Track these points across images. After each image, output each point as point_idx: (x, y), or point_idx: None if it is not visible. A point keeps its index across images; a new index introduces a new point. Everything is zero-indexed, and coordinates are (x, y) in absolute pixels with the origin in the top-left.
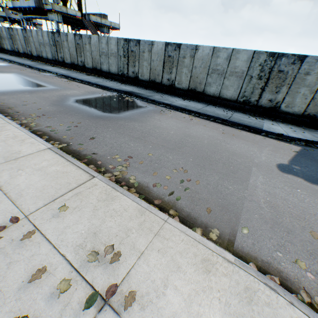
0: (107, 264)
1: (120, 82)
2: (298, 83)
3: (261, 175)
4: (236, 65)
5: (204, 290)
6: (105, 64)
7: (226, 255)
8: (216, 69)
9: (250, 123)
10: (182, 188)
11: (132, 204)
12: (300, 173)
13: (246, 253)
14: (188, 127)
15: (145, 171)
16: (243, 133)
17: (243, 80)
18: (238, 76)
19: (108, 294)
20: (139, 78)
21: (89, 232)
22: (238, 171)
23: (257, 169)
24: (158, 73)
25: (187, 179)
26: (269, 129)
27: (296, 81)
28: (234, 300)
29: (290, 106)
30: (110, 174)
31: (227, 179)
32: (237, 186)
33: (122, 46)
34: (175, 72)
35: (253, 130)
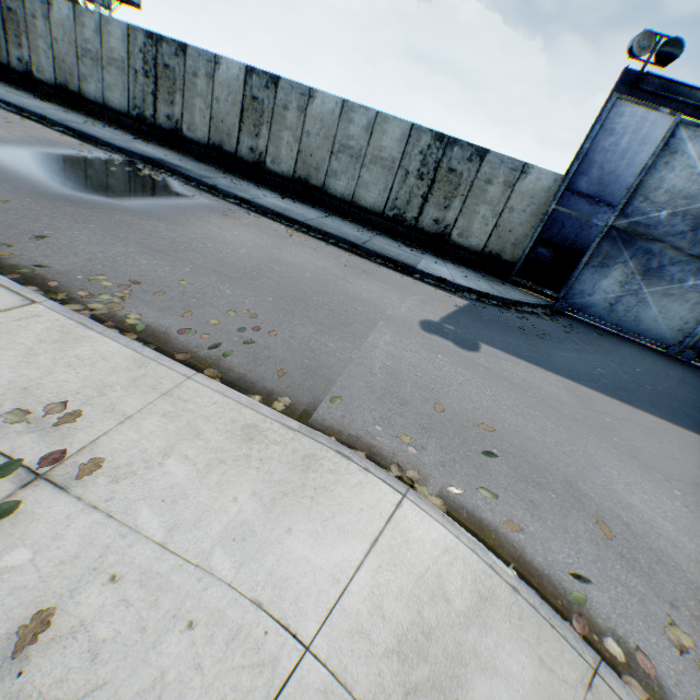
0: (49, 431)
1: (135, 134)
2: (477, 196)
3: (390, 332)
4: (383, 146)
5: (237, 460)
6: (93, 82)
7: (288, 422)
8: (348, 146)
9: (399, 256)
10: (240, 340)
11: (124, 351)
12: (453, 334)
13: (327, 427)
14: (279, 248)
15: (167, 309)
16: (383, 271)
17: (394, 176)
18: (386, 167)
19: (46, 463)
20: (185, 134)
21: (12, 386)
22: (353, 324)
23: (386, 324)
24: (230, 131)
25: (254, 328)
26: (427, 269)
27: (475, 192)
28: (282, 469)
29: (466, 234)
30: (79, 305)
31: (331, 333)
32: (343, 344)
33: (141, 49)
34: (266, 136)
35: (401, 269)
